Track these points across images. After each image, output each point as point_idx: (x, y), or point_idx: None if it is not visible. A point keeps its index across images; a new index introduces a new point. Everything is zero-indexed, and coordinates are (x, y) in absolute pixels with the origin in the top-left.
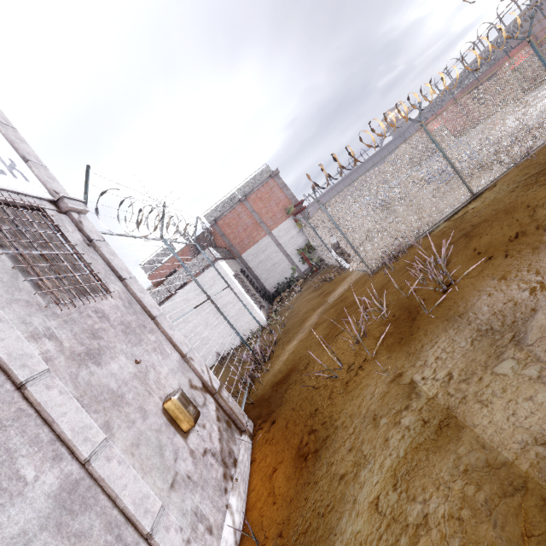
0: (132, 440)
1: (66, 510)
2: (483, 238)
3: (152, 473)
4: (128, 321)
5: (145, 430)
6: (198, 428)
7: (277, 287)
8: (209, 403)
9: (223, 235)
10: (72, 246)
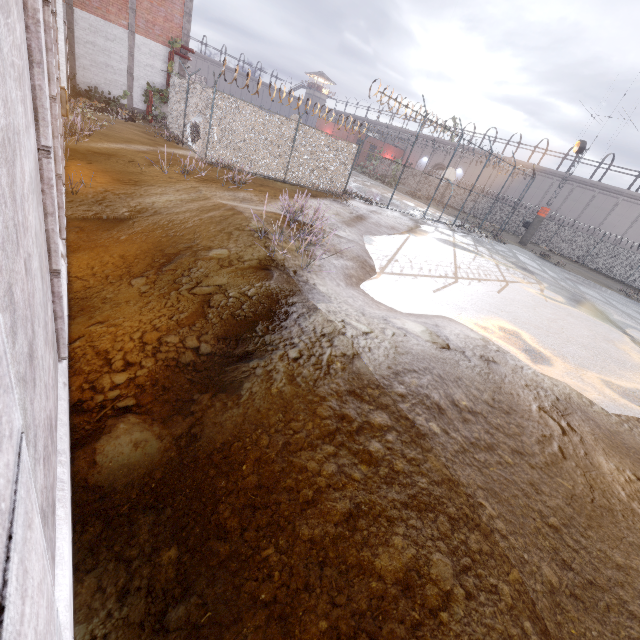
0: None
1: None
2: (265, 189)
3: None
4: None
5: None
6: None
7: (92, 90)
8: None
9: None
10: None
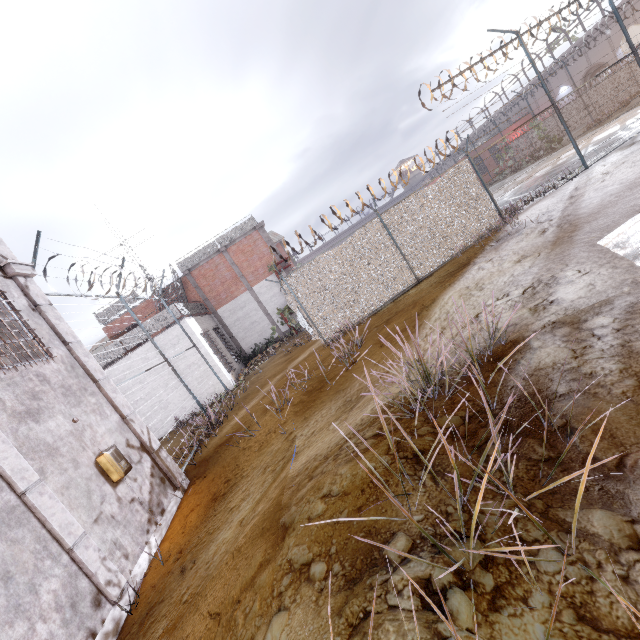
0: (63, 484)
1: (5, 524)
2: (389, 327)
3: (78, 510)
4: (69, 384)
5: (76, 477)
6: (129, 481)
7: (254, 348)
8: (145, 461)
9: (197, 286)
10: (17, 312)
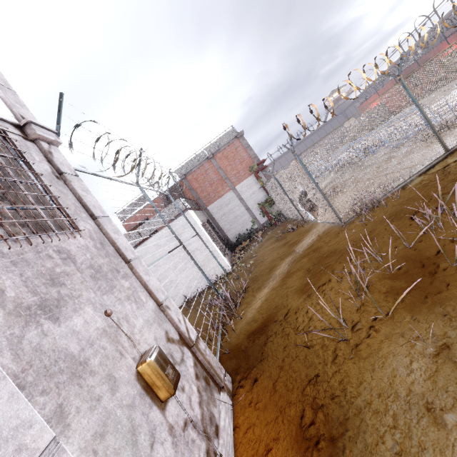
0: (95, 428)
1: None
2: None
3: None
4: (98, 264)
5: (113, 408)
6: (176, 393)
7: (238, 237)
8: (187, 359)
9: (191, 188)
10: (37, 175)
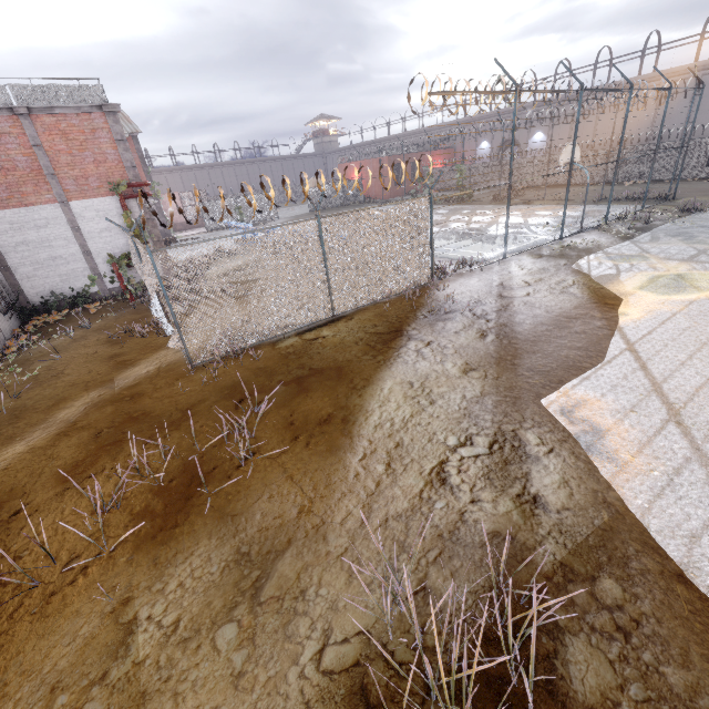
0: None
1: None
2: (306, 401)
3: None
4: None
5: None
6: None
7: (48, 299)
8: None
9: None
10: None
